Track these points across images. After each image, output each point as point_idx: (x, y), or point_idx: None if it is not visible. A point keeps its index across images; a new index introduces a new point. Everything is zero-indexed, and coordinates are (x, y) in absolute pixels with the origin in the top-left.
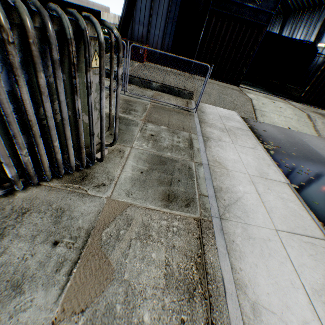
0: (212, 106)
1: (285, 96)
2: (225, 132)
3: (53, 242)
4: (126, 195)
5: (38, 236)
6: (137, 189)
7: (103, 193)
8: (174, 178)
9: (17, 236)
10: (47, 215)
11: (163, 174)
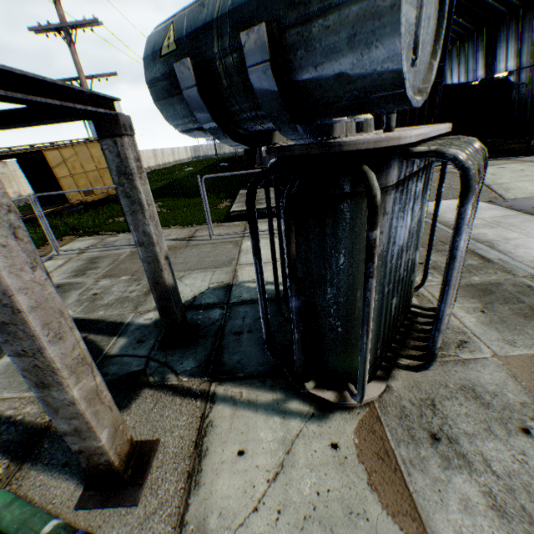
0: (430, 203)
1: (501, 155)
2: (495, 227)
3: (519, 431)
4: (510, 346)
5: (492, 428)
6: (510, 334)
7: (479, 352)
8: (531, 305)
9: (468, 435)
10: (460, 399)
11: (509, 305)
